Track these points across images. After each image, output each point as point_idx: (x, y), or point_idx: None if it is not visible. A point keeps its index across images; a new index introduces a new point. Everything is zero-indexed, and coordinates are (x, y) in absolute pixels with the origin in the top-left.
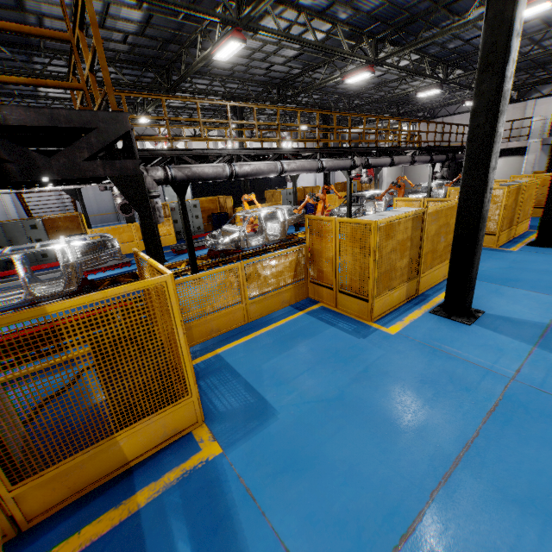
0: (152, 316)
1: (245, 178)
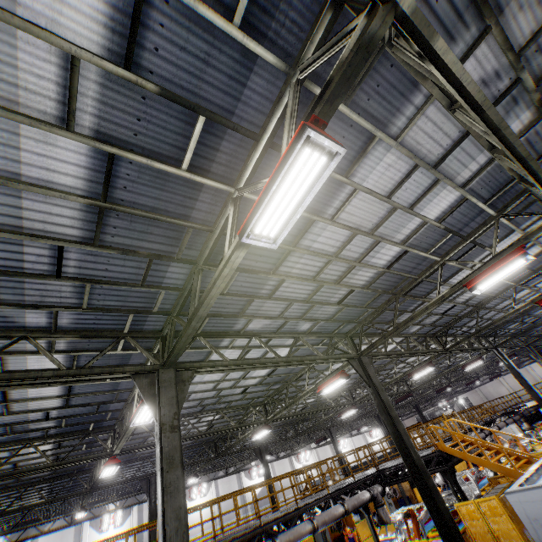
0: None
1: None
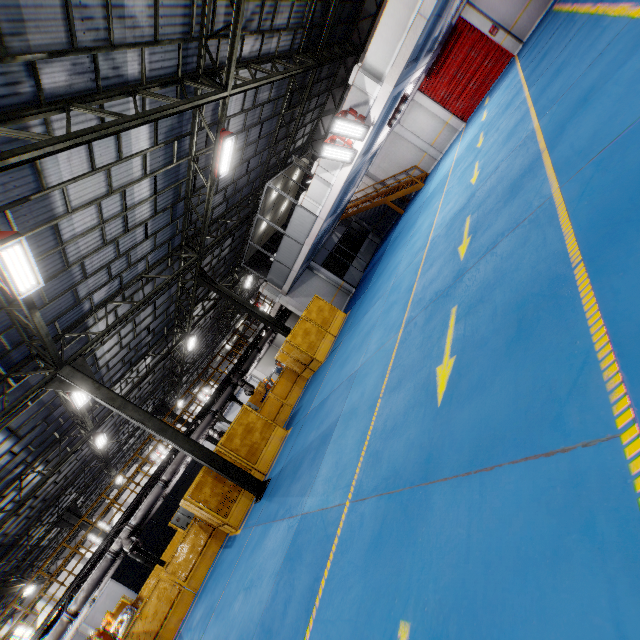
0: None
1: (129, 555)
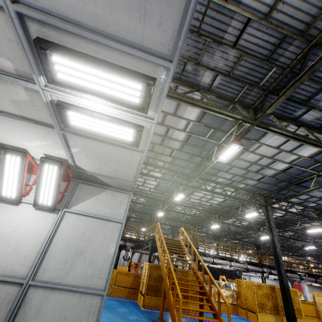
0: None
1: (218, 269)
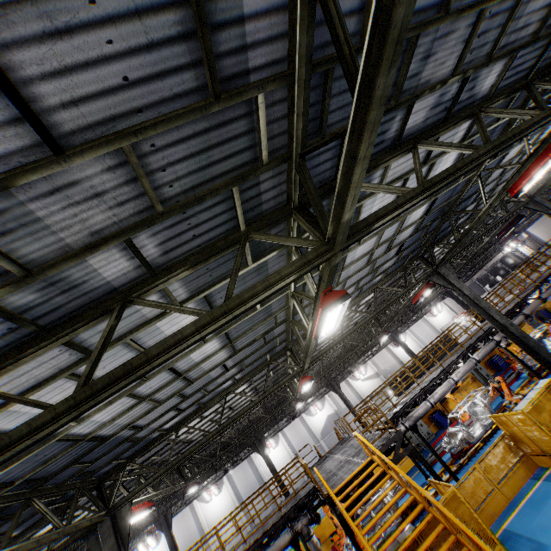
0: (458, 505)
1: None
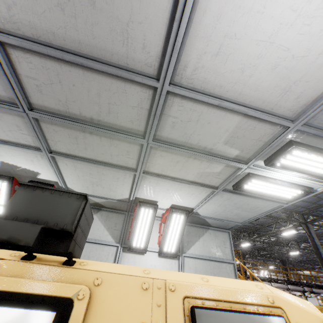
0: None
1: None
